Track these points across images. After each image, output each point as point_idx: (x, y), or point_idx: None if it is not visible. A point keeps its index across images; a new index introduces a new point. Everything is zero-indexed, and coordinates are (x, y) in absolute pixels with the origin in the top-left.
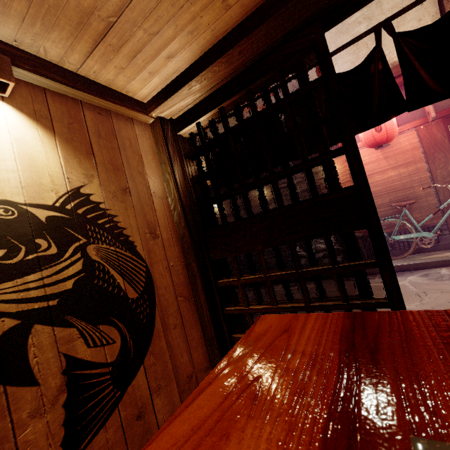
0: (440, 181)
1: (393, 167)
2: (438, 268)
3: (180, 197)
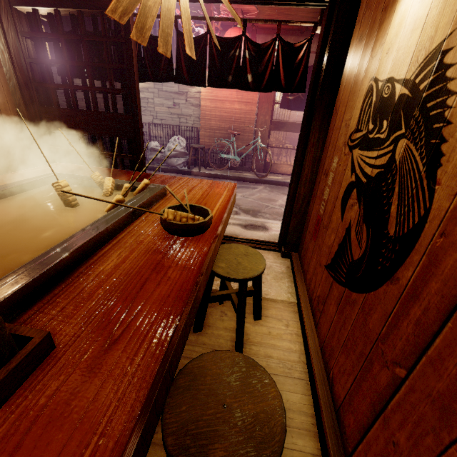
0: (259, 125)
1: (239, 101)
2: (234, 180)
3: (15, 72)
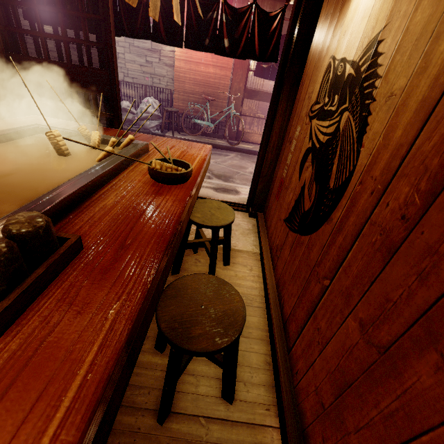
0: (233, 92)
1: (214, 65)
2: None
3: None
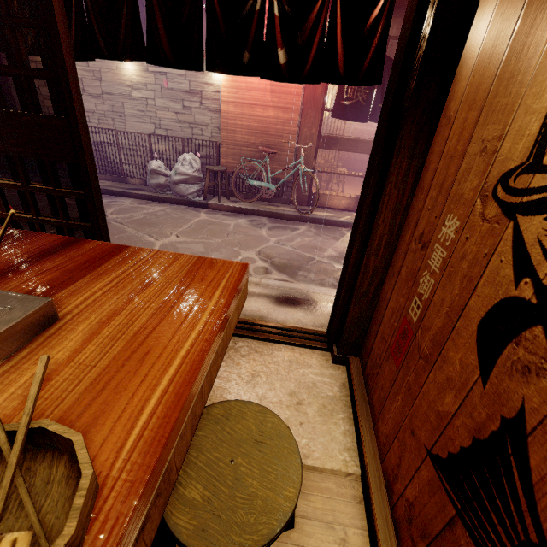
0: (303, 141)
1: (275, 107)
2: (266, 217)
3: None
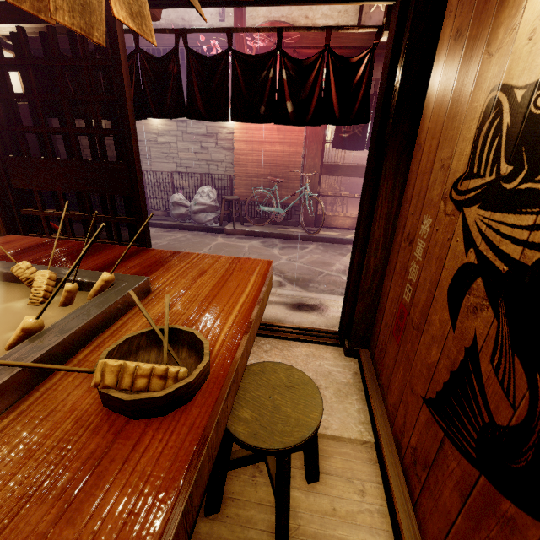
0: (307, 169)
1: (281, 142)
2: (277, 238)
3: None
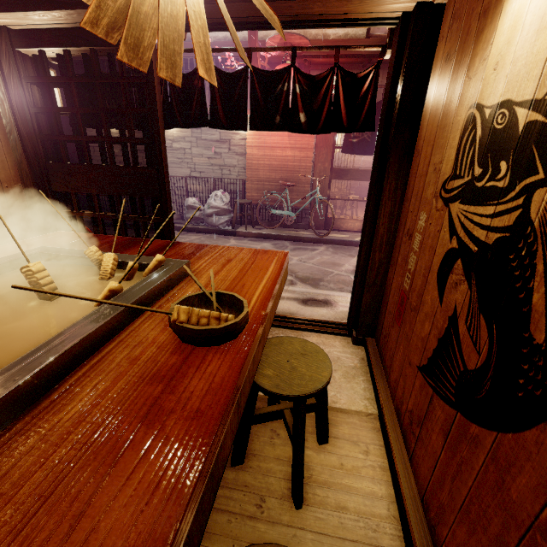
0: (317, 174)
1: (292, 147)
2: (288, 241)
3: (17, 123)
